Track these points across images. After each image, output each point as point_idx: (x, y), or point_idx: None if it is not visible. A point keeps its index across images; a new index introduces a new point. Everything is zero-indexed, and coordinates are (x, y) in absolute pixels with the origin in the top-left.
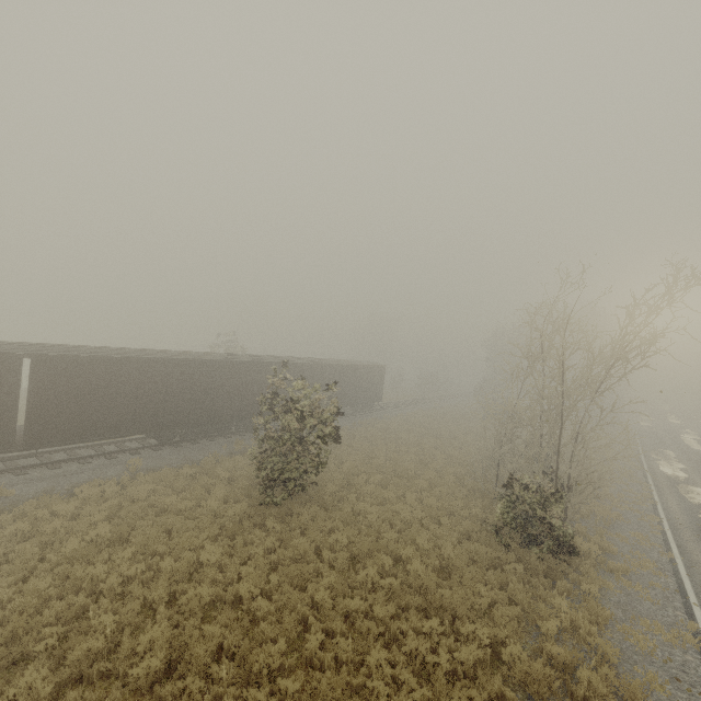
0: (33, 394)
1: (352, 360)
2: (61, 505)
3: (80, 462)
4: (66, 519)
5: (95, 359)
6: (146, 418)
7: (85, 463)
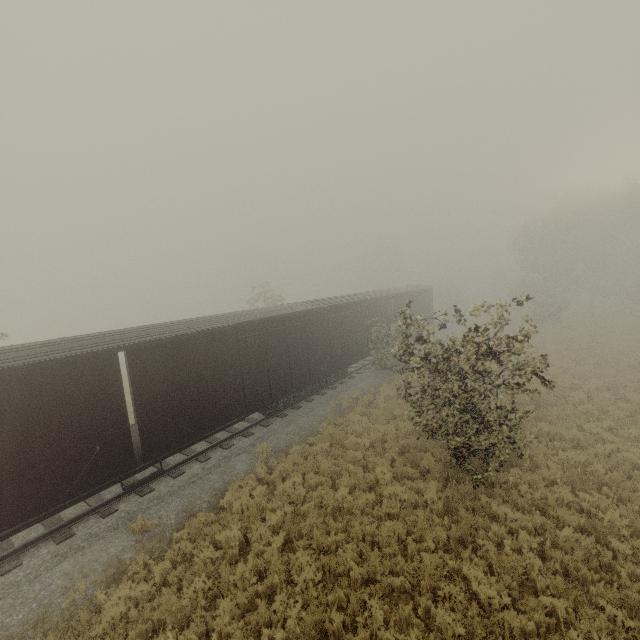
0: (139, 396)
1: (403, 287)
2: (224, 533)
3: (200, 460)
4: (235, 550)
5: (193, 336)
6: (254, 394)
7: (206, 460)
